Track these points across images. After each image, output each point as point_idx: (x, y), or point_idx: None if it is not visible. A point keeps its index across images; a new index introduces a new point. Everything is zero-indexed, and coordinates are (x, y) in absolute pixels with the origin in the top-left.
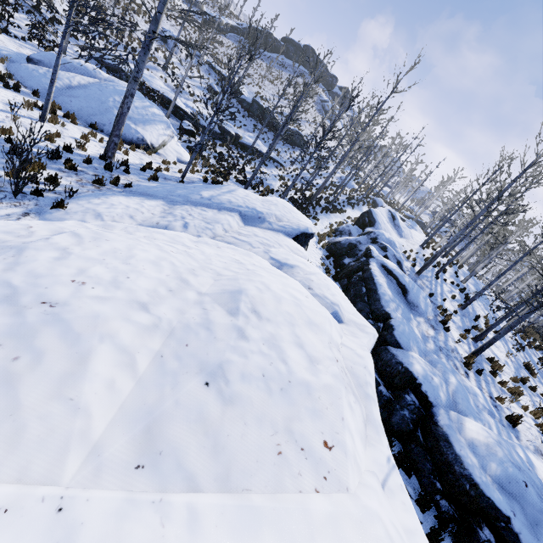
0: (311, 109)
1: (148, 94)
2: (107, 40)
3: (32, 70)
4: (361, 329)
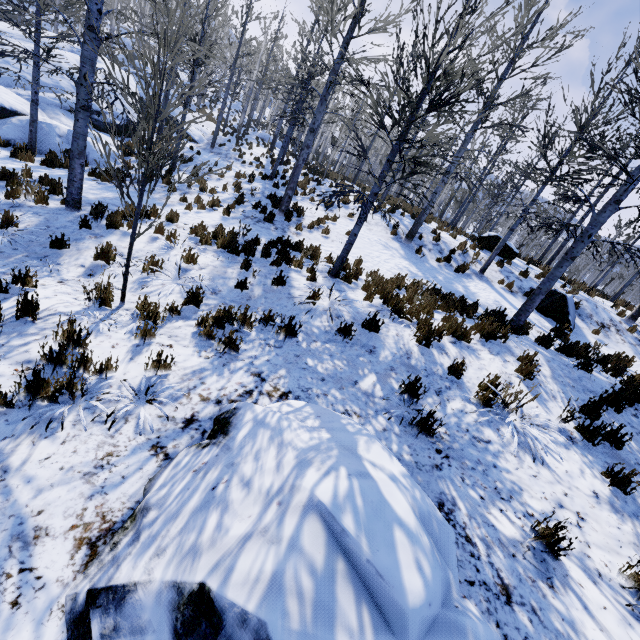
0: None
1: None
2: None
3: None
4: None
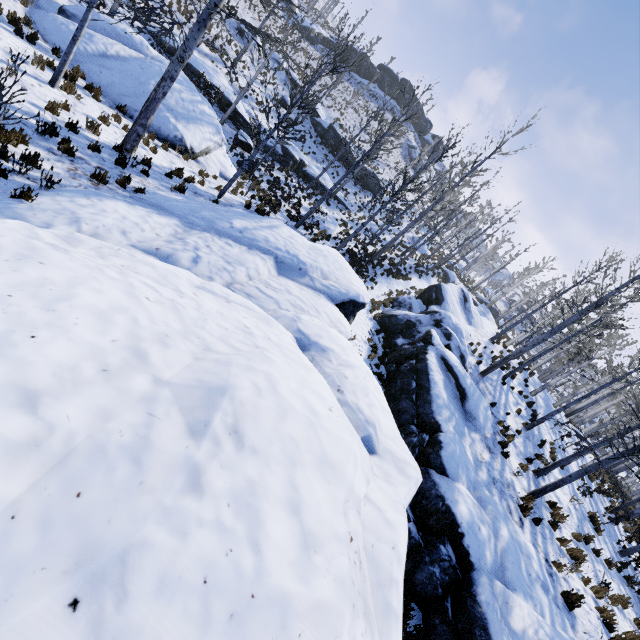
0: (396, 152)
1: (205, 89)
2: (171, 15)
3: (61, 24)
4: (401, 469)
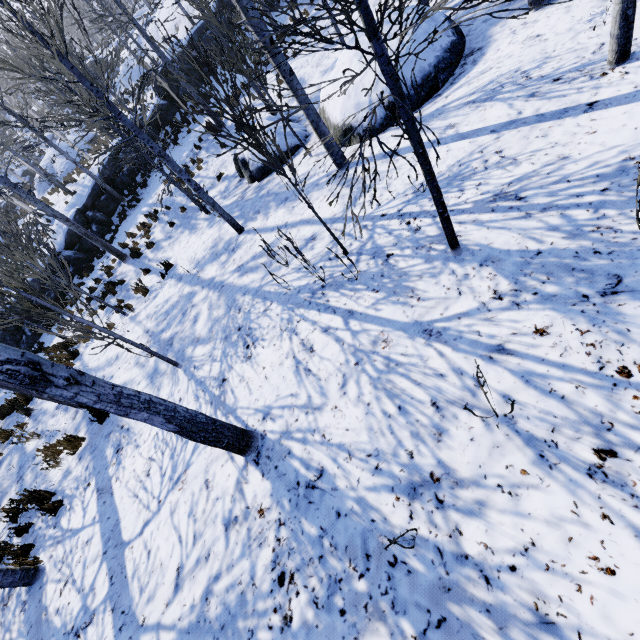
0: None
1: None
2: None
3: (65, 169)
4: None
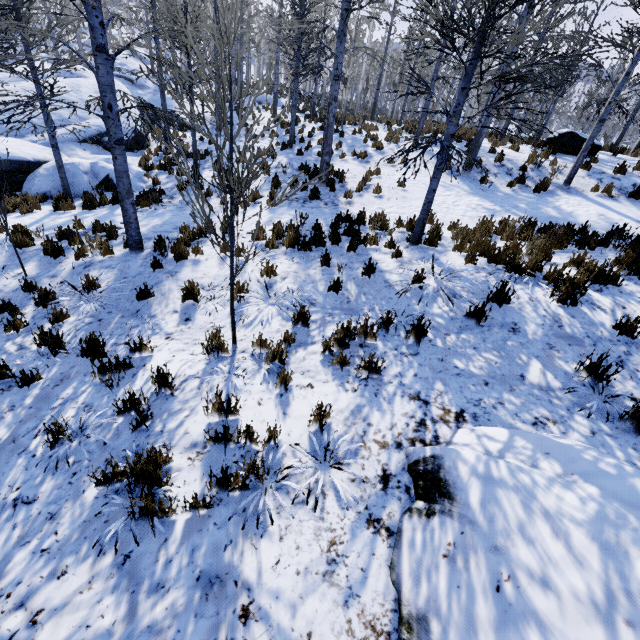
0: None
1: None
2: None
3: None
4: None
